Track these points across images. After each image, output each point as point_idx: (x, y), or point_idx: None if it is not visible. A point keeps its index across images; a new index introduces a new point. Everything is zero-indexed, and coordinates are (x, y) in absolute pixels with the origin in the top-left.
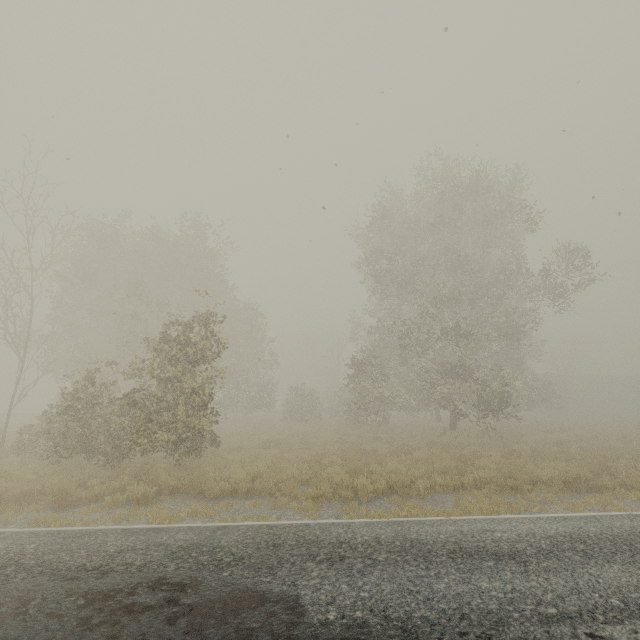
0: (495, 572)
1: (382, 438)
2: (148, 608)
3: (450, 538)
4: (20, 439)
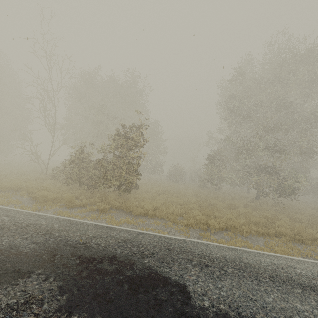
0: (303, 298)
1: (218, 198)
2: (108, 273)
3: (268, 267)
4: (53, 172)
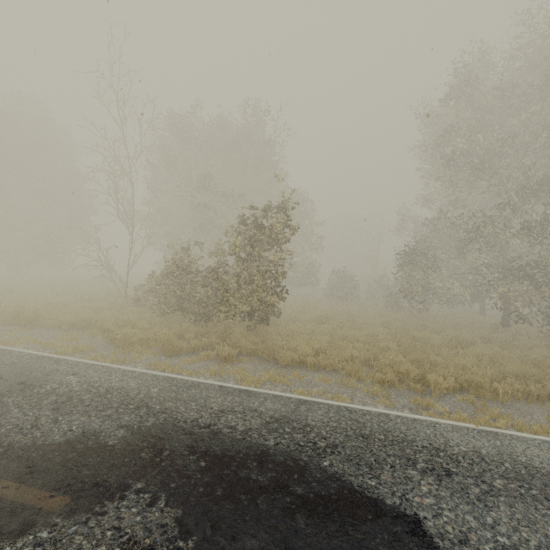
0: None
1: (428, 326)
2: (262, 489)
3: None
4: (136, 294)
